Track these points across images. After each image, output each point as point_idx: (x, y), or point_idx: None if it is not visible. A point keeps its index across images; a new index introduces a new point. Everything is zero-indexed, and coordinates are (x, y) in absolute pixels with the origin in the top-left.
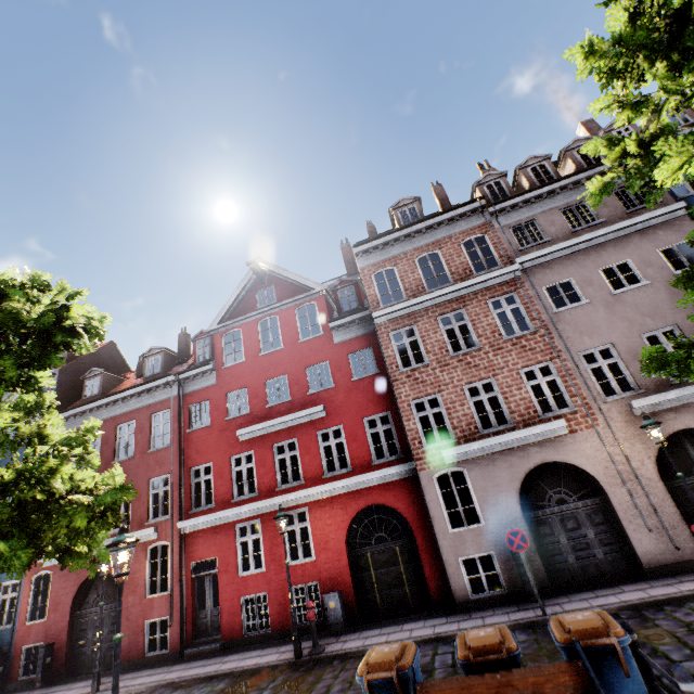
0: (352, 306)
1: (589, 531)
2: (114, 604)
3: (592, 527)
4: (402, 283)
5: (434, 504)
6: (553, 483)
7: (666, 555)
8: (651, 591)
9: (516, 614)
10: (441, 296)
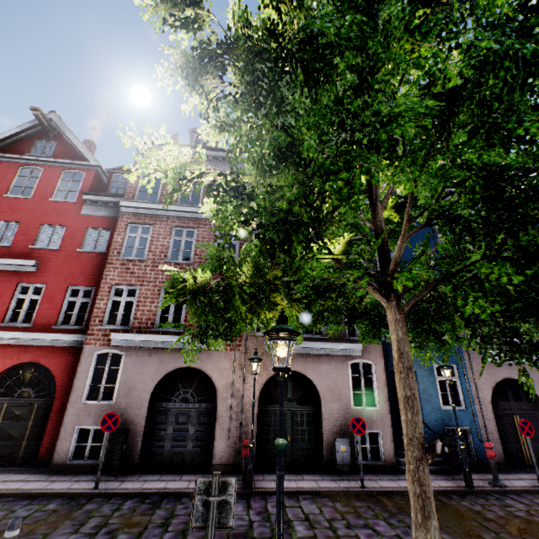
0: (120, 191)
1: (192, 428)
2: None
3: (196, 425)
4: (162, 189)
5: (82, 376)
6: (188, 384)
7: (231, 458)
8: (193, 483)
9: (82, 483)
10: (185, 212)
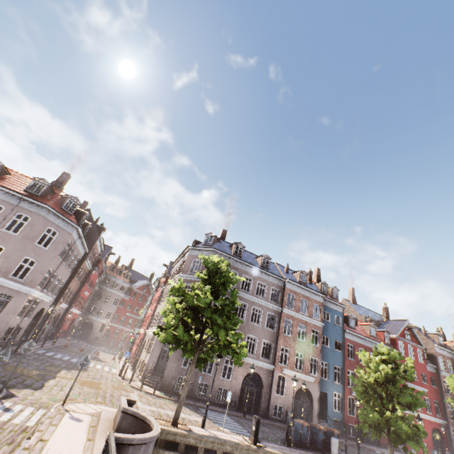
0: (425, 357)
1: None
2: None
3: None
4: (444, 365)
5: (452, 436)
6: None
7: None
8: None
9: None
10: None
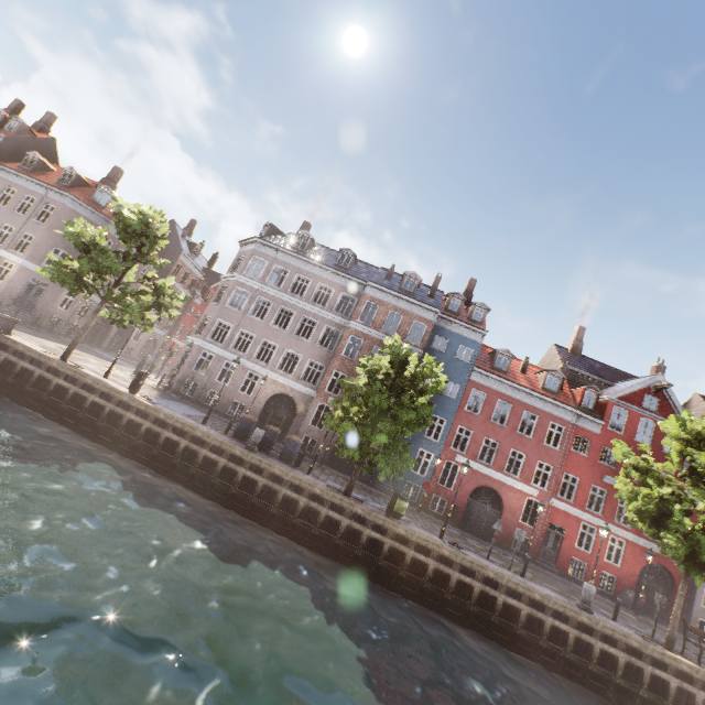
0: None
1: None
2: (494, 509)
3: None
4: None
5: (700, 589)
6: None
7: None
8: None
9: None
10: None
